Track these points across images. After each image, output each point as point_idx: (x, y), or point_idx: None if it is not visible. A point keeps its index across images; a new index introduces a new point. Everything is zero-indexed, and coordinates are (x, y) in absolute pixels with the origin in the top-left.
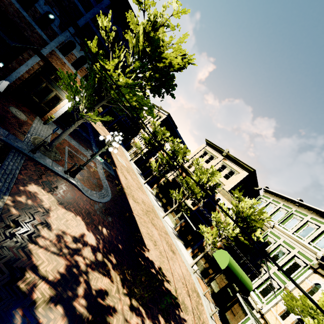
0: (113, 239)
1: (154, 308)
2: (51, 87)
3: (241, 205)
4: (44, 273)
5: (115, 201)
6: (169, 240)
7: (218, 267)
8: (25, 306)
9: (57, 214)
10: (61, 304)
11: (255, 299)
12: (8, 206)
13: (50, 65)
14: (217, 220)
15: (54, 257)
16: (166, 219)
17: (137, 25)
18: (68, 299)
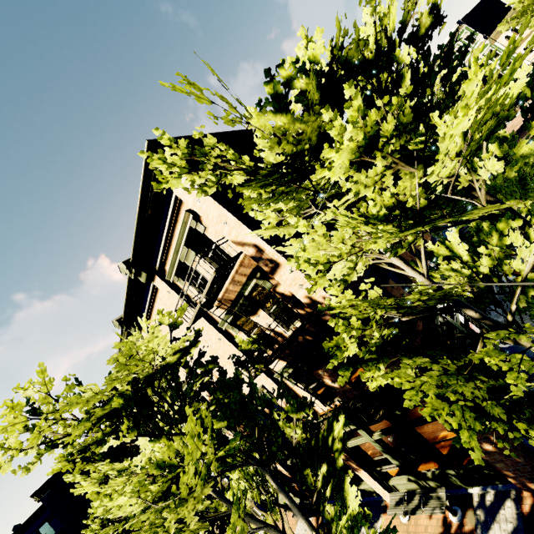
0: None
1: None
2: None
3: None
4: None
5: None
6: None
7: None
8: None
9: None
10: None
11: None
12: None
13: None
14: None
15: None
16: None
17: None
18: None
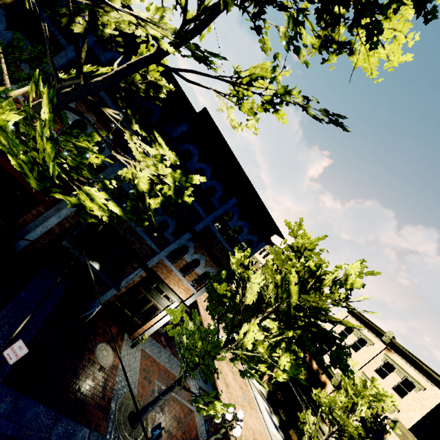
0: None
1: None
2: (150, 297)
3: None
4: None
5: None
6: None
7: None
8: None
9: None
10: None
11: None
12: None
13: (155, 276)
14: None
15: None
16: None
17: (268, 216)
18: None
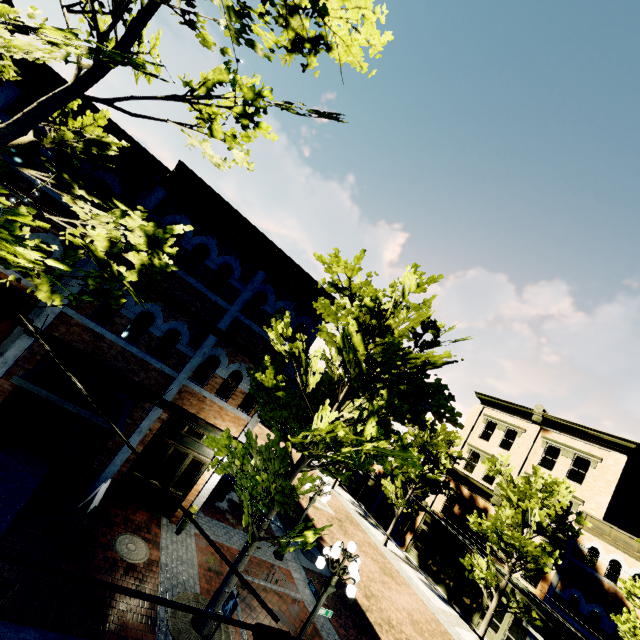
0: None
1: None
2: (185, 449)
3: None
4: None
5: None
6: None
7: None
8: None
9: None
10: None
11: None
12: None
13: (181, 412)
14: None
15: None
16: None
17: (315, 285)
18: None
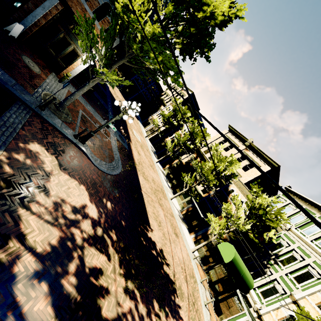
0: (117, 214)
1: (149, 291)
2: (69, 40)
3: (258, 201)
4: (32, 244)
5: (125, 175)
6: (174, 222)
7: (219, 257)
8: (1, 280)
9: (59, 180)
10: (47, 281)
11: (254, 298)
12: (1, 162)
13: (69, 10)
14: (228, 212)
15: (48, 226)
16: (174, 201)
17: None
18: (55, 275)
